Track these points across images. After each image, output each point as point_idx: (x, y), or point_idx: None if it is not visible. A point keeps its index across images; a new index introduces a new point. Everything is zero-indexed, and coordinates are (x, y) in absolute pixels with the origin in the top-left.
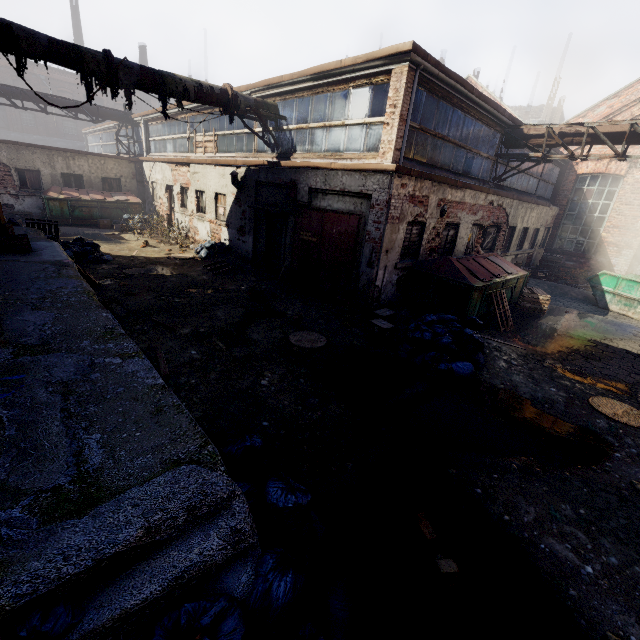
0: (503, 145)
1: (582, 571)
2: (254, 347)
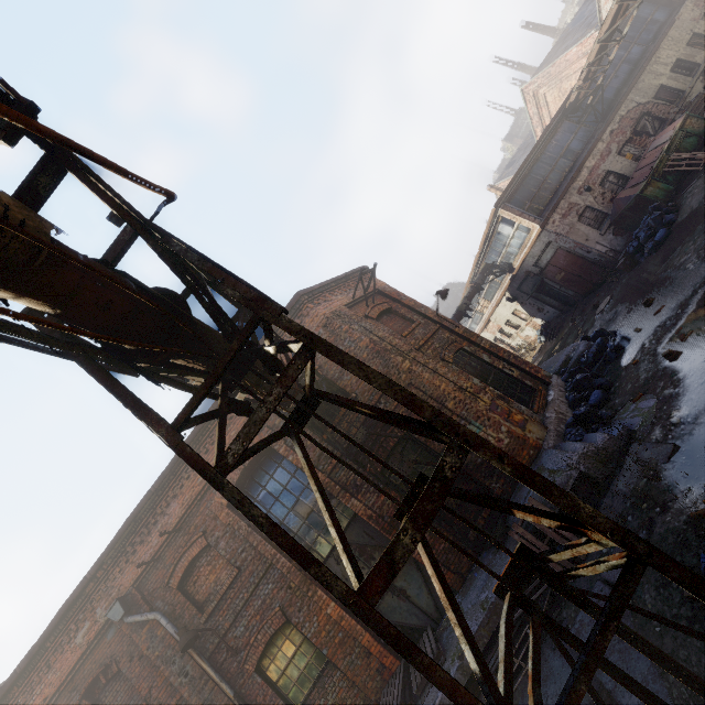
0: (574, 115)
1: (687, 258)
2: (586, 331)
